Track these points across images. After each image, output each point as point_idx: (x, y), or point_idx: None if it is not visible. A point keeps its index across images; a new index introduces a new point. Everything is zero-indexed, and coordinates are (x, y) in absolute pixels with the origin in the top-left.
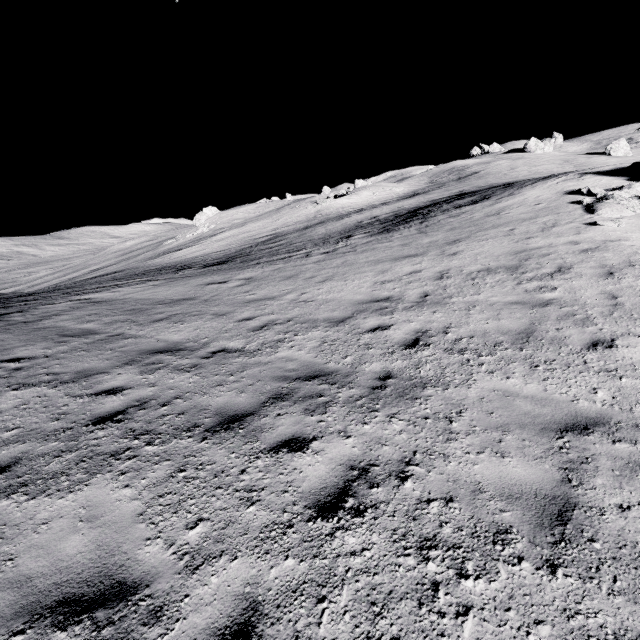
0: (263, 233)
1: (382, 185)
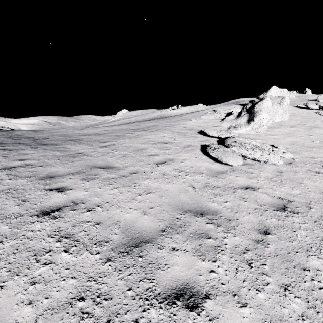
0: (132, 121)
1: (196, 106)
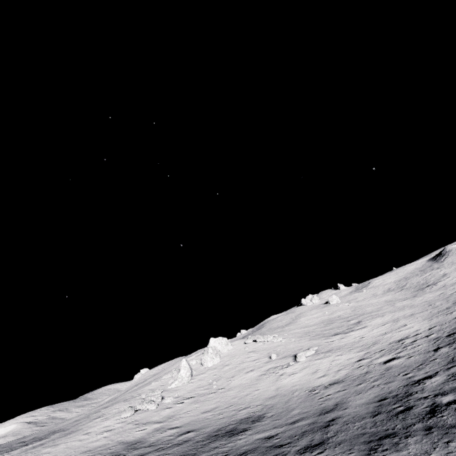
0: None
1: None
